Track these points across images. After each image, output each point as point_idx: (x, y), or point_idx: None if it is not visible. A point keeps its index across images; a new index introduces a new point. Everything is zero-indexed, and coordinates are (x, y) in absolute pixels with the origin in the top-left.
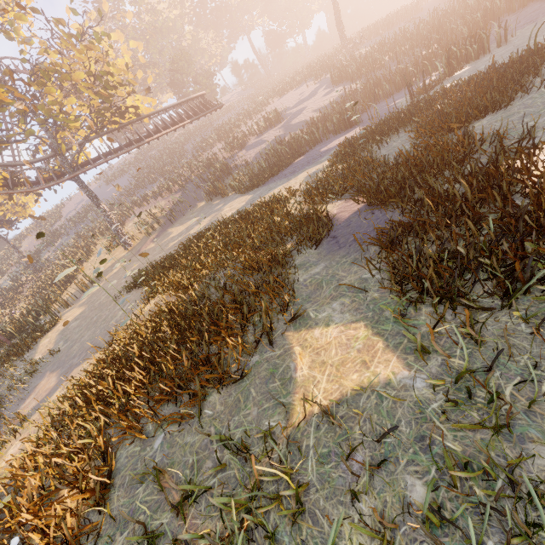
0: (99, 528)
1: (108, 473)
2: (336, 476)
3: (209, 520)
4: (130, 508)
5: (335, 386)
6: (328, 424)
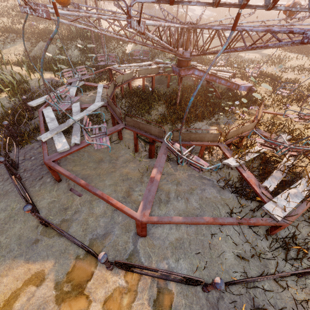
0: None
1: None
2: None
3: None
4: None
5: None
6: None
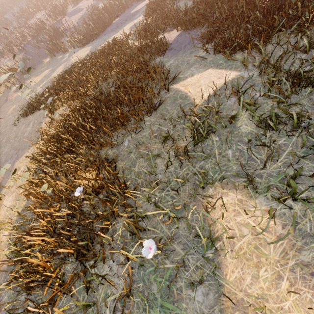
0: (118, 174)
1: (108, 159)
2: (227, 106)
3: (178, 141)
4: (131, 161)
5: (210, 89)
6: (214, 98)
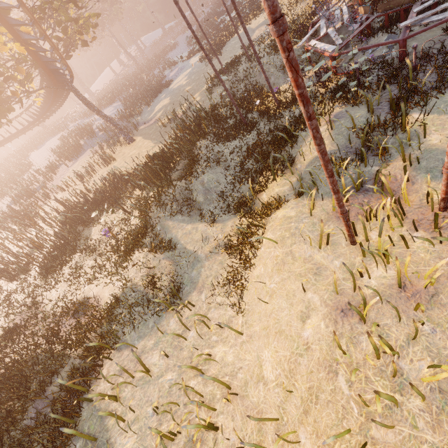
0: None
1: None
2: None
3: None
4: None
5: None
6: None
